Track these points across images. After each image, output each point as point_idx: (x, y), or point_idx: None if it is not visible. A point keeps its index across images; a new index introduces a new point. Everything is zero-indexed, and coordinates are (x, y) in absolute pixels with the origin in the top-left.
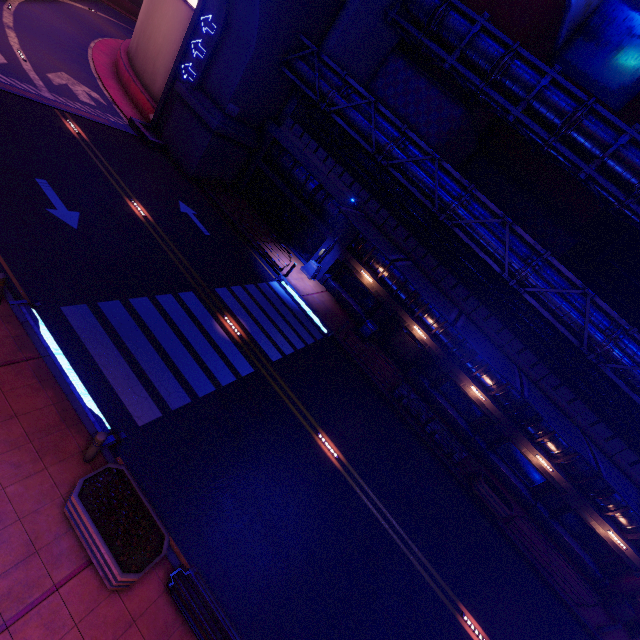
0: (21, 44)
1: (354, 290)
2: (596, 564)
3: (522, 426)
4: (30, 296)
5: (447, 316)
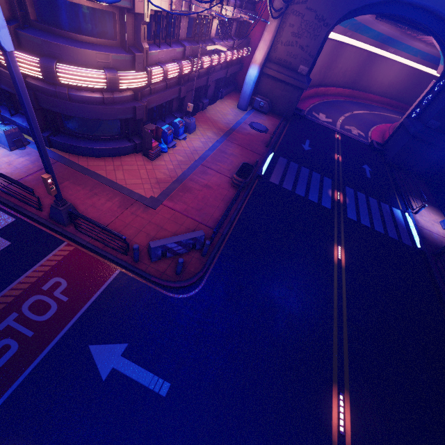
0: (343, 119)
1: None
2: None
3: None
4: (276, 152)
5: None
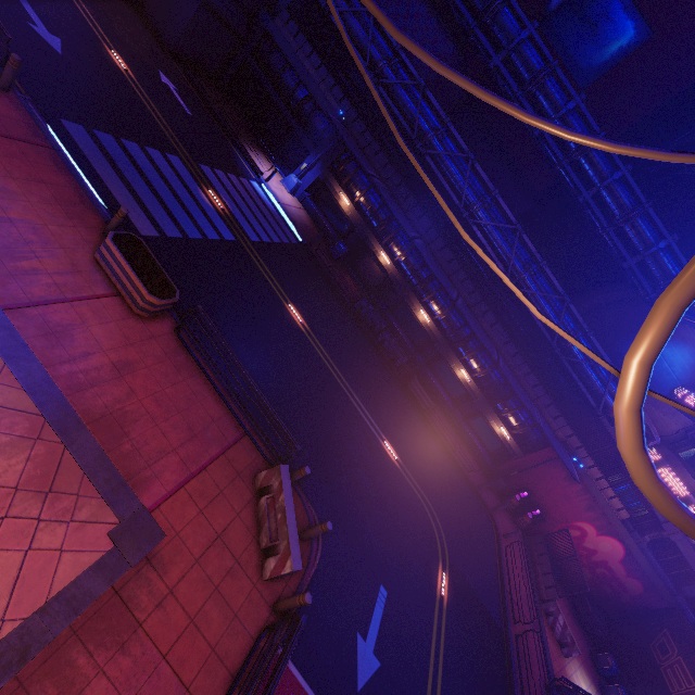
0: None
1: (331, 213)
2: (489, 456)
3: (455, 347)
4: (31, 98)
5: (409, 231)
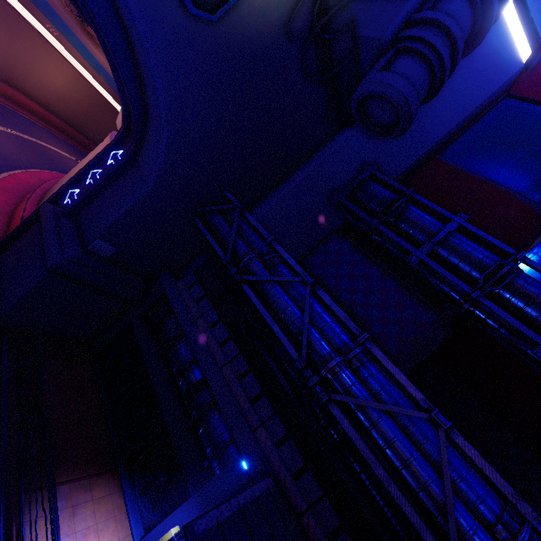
0: None
1: None
2: None
3: None
4: None
5: None
